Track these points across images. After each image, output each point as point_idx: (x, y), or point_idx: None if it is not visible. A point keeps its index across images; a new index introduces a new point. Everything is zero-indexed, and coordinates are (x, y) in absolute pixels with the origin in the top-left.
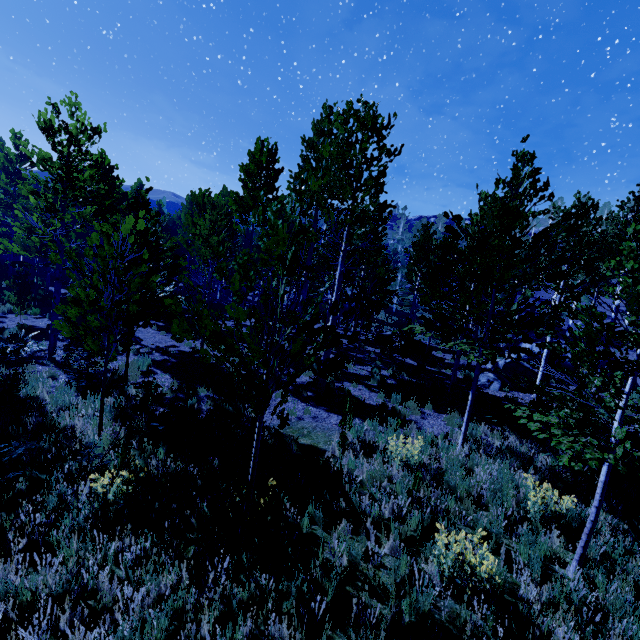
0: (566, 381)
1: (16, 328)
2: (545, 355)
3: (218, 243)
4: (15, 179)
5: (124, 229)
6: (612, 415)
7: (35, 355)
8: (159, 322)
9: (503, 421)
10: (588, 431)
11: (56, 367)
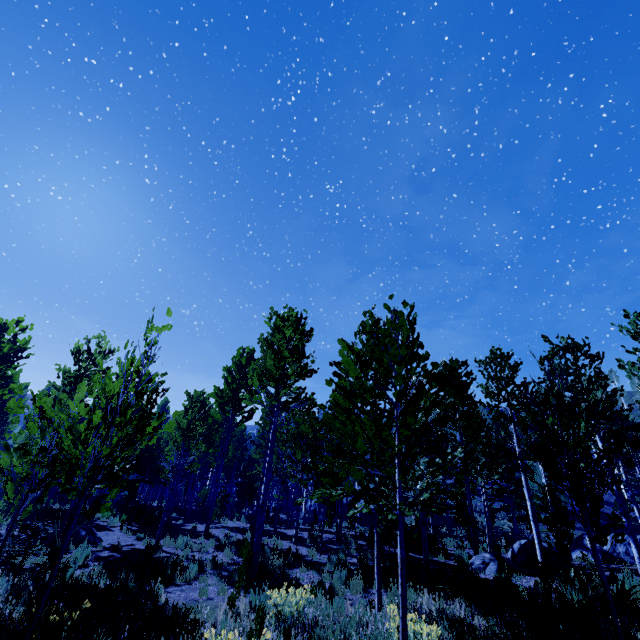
0: (615, 568)
1: None
2: (531, 514)
3: (187, 425)
4: None
5: (77, 397)
6: (638, 590)
7: None
8: (134, 526)
9: (460, 592)
10: (370, 495)
11: None
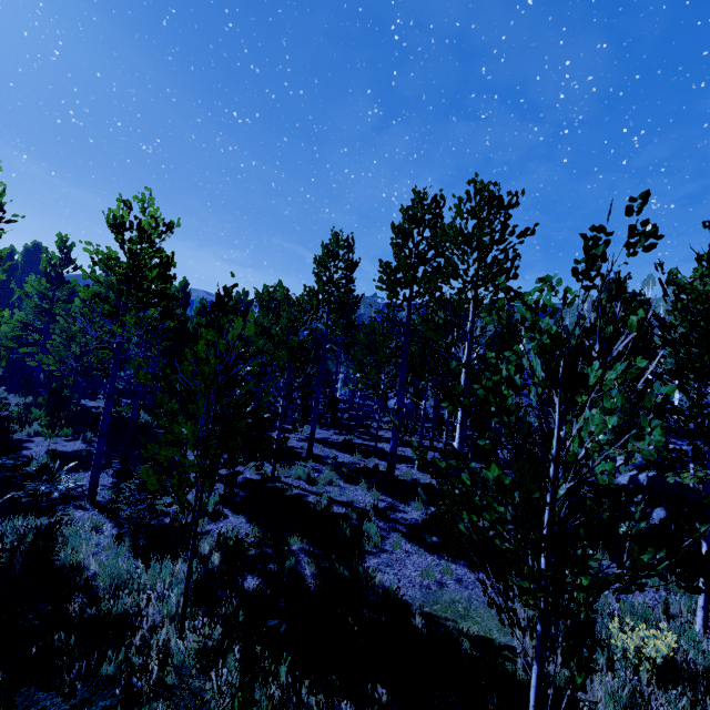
0: None
1: (46, 457)
2: None
3: (298, 344)
4: (56, 283)
5: (231, 335)
6: None
7: (70, 494)
8: None
9: None
10: None
11: (98, 511)
